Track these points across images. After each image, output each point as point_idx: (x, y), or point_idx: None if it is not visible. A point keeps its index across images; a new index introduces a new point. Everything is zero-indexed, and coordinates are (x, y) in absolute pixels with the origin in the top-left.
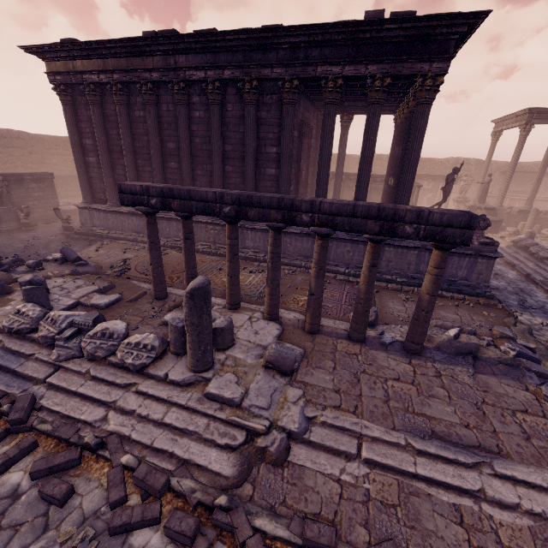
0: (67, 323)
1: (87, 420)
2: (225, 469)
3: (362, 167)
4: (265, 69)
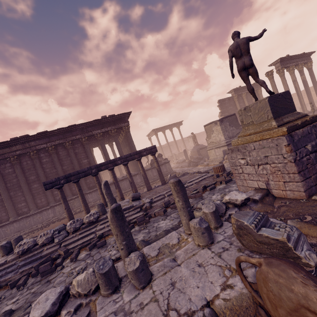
0: (52, 231)
1: (91, 237)
2: (141, 214)
3: (120, 154)
4: (73, 137)
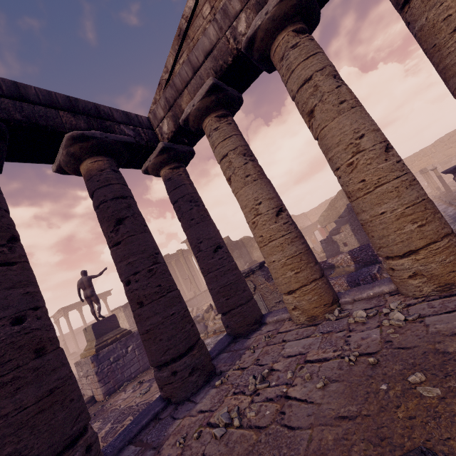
0: None
1: None
2: None
3: None
4: None
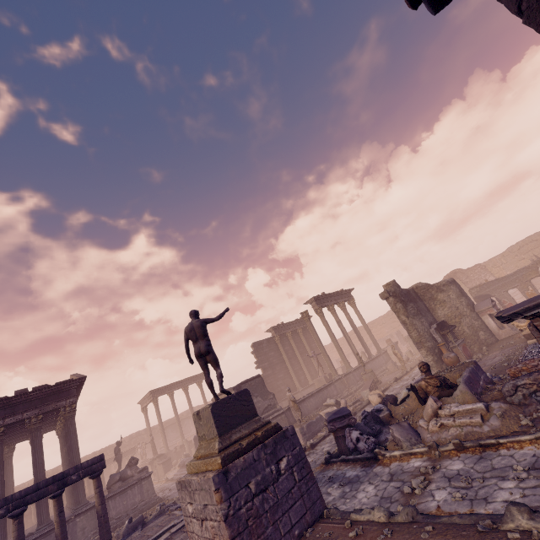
0: None
1: None
2: None
3: (37, 472)
4: None
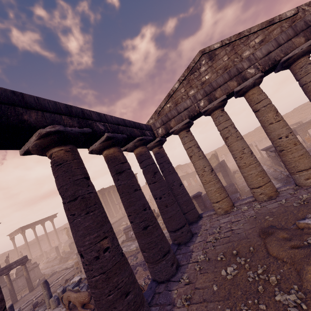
0: None
1: None
2: None
3: None
4: None
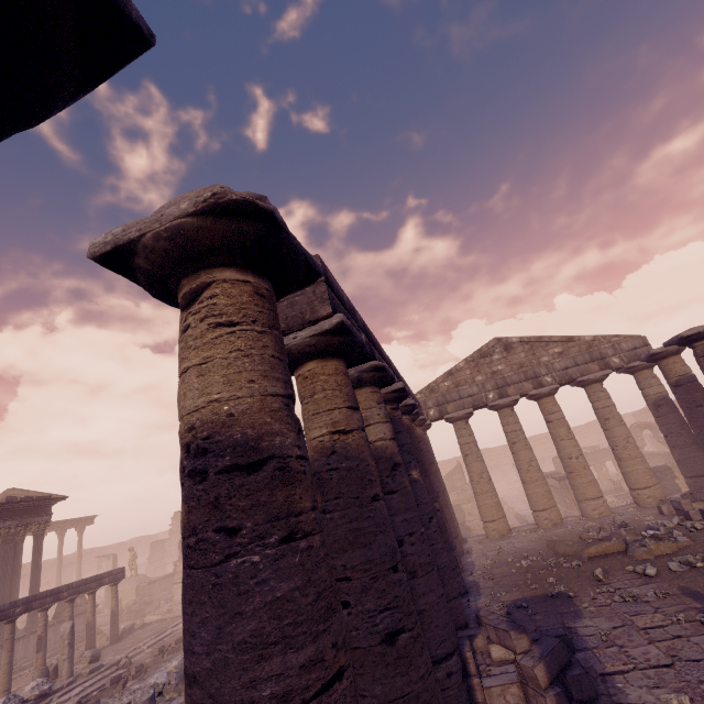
0: None
1: None
2: (124, 670)
3: (5, 584)
4: None
